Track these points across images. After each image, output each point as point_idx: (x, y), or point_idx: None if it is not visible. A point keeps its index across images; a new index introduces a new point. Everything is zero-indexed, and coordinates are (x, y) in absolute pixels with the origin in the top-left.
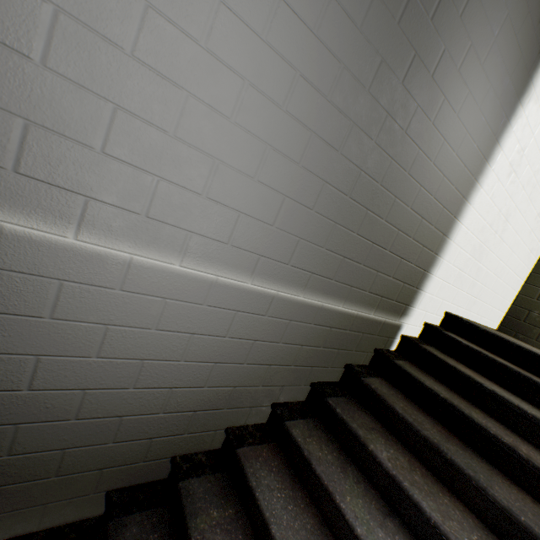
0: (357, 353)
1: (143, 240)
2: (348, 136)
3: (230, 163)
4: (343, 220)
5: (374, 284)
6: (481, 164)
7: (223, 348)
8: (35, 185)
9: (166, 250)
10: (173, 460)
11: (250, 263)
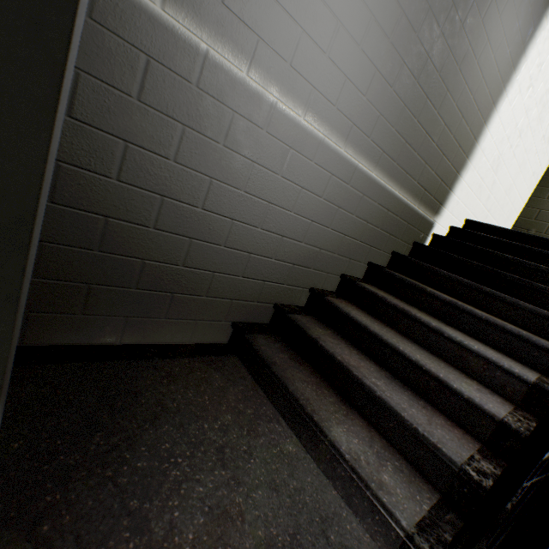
0: (401, 242)
1: (285, 88)
2: (424, 20)
3: (347, 27)
4: (410, 104)
5: (421, 176)
6: (509, 72)
7: (318, 208)
8: (231, 18)
9: (297, 101)
10: (276, 305)
11: (345, 130)
